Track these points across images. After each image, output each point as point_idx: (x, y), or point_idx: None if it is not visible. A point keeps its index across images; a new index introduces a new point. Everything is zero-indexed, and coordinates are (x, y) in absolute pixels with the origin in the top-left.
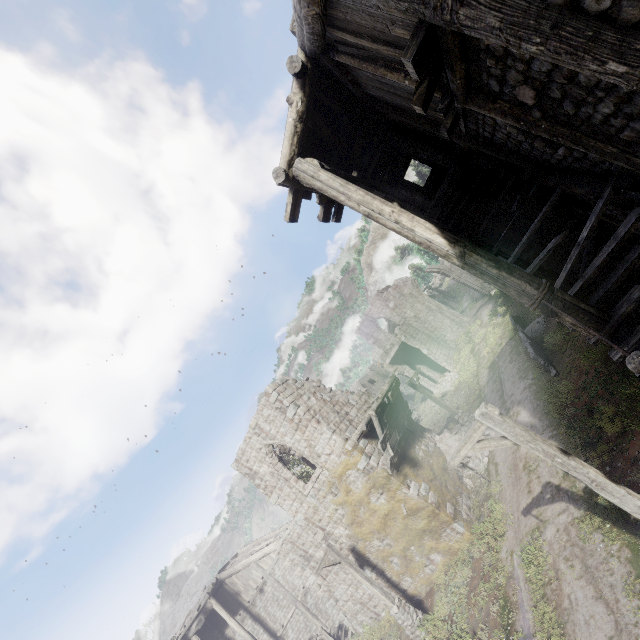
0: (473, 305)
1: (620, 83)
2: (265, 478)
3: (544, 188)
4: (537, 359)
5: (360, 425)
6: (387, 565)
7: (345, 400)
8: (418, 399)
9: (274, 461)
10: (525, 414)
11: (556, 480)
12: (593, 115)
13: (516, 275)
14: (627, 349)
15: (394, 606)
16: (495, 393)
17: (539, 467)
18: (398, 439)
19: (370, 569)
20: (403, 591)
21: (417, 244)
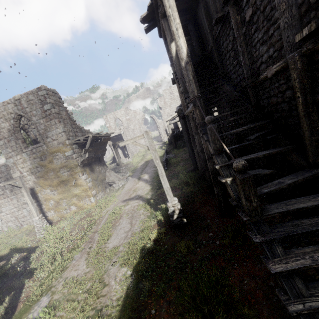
0: (156, 142)
1: (277, 4)
2: (2, 130)
3: (215, 92)
4: (164, 162)
5: (80, 137)
6: (46, 202)
7: (80, 127)
8: (108, 163)
9: (16, 124)
10: (147, 176)
11: (142, 194)
12: (255, 39)
13: (196, 84)
14: (205, 127)
15: (37, 217)
16: (141, 169)
17: (139, 190)
18: (93, 156)
19: (35, 201)
20: (46, 216)
21: (176, 46)
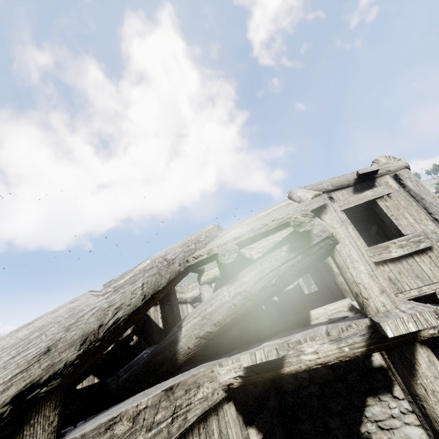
0: None
1: None
2: None
3: None
4: None
5: None
6: None
7: None
8: None
9: None
10: None
11: None
12: None
13: None
14: None
15: None
16: None
17: None
18: None
19: None
20: None
21: None
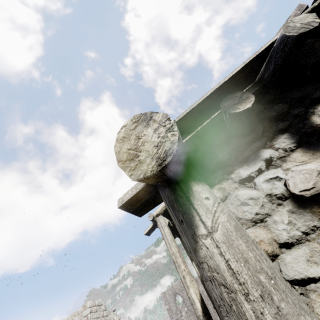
0: None
1: None
2: None
3: None
4: None
5: None
6: None
7: None
8: None
9: None
10: None
11: None
12: None
13: None
14: None
15: None
16: None
17: None
18: None
19: None
20: None
21: (188, 296)
